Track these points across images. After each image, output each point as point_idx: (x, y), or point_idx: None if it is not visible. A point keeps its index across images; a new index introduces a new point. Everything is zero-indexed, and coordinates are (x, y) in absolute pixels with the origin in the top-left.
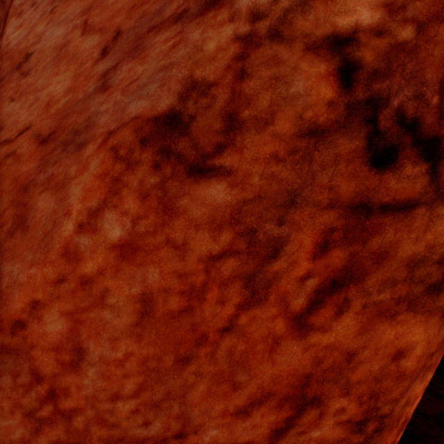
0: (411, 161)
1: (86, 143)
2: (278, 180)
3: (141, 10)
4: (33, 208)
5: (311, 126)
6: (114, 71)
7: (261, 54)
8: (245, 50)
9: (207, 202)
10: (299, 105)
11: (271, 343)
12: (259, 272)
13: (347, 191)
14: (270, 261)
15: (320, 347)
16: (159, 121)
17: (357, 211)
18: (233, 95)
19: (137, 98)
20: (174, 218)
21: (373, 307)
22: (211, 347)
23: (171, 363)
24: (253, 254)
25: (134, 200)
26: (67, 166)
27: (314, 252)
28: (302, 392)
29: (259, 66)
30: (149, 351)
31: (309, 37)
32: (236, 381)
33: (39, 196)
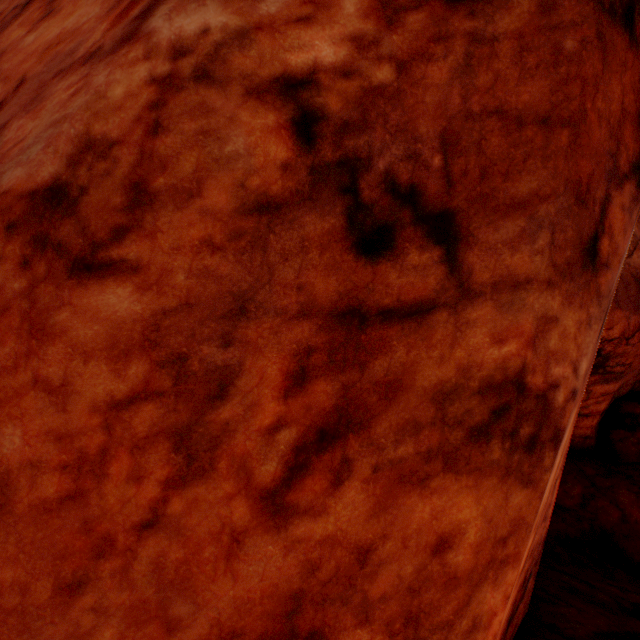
0: (417, 245)
1: None
2: (217, 278)
3: (56, 51)
4: None
5: (261, 198)
6: (2, 131)
7: (184, 101)
8: (162, 96)
9: (102, 315)
10: (239, 169)
11: (229, 543)
12: (199, 424)
13: (327, 291)
14: (216, 405)
15: (312, 542)
16: (37, 197)
17: (346, 321)
18: (142, 156)
19: (15, 166)
20: (47, 344)
21: (391, 469)
22: (123, 558)
23: (47, 595)
24: (186, 396)
25: None
26: None
27: (286, 387)
28: (291, 625)
29: (180, 117)
30: (5, 576)
31: (252, 79)
32: (171, 616)
33: None
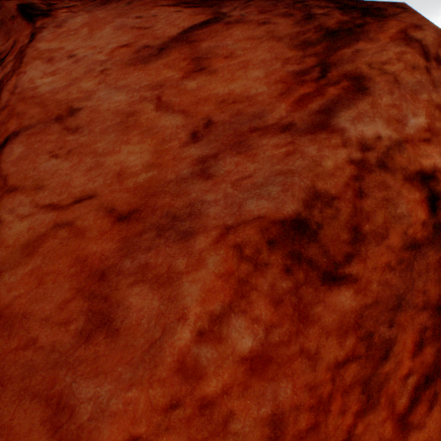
0: None
1: (193, 233)
2: (389, 286)
3: (235, 107)
4: (121, 304)
5: (412, 240)
6: (214, 160)
7: (374, 178)
8: (359, 173)
9: (336, 308)
10: (404, 223)
11: None
12: (374, 375)
13: (434, 294)
14: (382, 363)
15: None
16: (285, 224)
17: (440, 311)
18: (355, 210)
19: (256, 197)
20: (308, 326)
21: None
22: None
23: None
24: (369, 357)
25: (265, 306)
26: (169, 256)
27: (413, 350)
28: None
29: (372, 188)
30: None
31: (405, 170)
32: None
33: (130, 289)
